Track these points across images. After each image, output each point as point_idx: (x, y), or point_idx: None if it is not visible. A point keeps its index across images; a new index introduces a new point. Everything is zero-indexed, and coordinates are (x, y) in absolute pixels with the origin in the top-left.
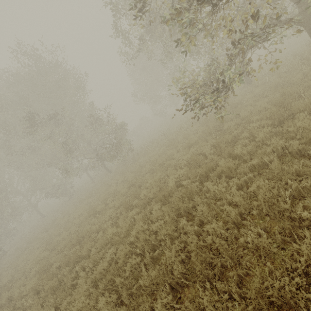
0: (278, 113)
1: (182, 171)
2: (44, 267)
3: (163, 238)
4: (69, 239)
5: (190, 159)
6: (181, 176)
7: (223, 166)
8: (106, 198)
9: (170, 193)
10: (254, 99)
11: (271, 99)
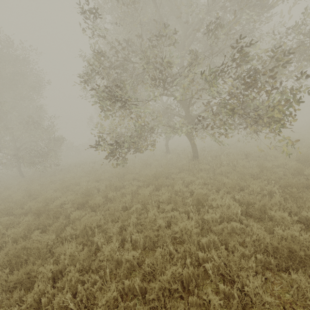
0: (149, 180)
1: (72, 197)
2: None
3: (6, 239)
4: None
5: (84, 189)
6: (68, 200)
7: (92, 202)
8: None
9: (49, 210)
10: (156, 166)
11: (157, 171)
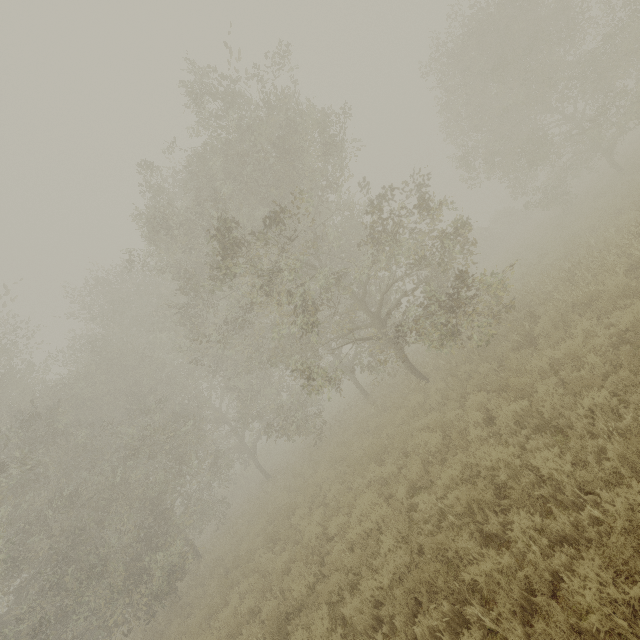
0: None
1: None
2: None
3: None
4: None
5: None
6: None
7: None
8: (482, 504)
9: None
10: None
11: None
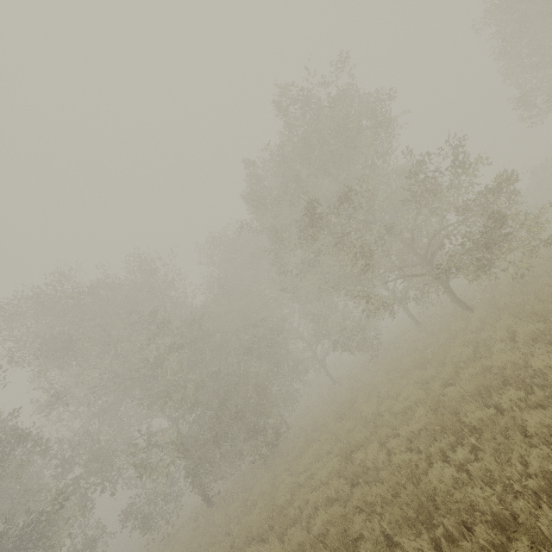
0: None
1: None
2: (339, 537)
3: None
4: (391, 482)
5: None
6: None
7: None
8: (489, 388)
9: None
10: None
11: None
